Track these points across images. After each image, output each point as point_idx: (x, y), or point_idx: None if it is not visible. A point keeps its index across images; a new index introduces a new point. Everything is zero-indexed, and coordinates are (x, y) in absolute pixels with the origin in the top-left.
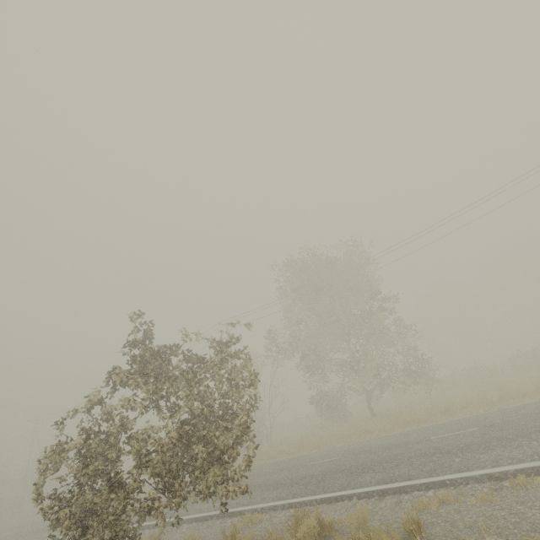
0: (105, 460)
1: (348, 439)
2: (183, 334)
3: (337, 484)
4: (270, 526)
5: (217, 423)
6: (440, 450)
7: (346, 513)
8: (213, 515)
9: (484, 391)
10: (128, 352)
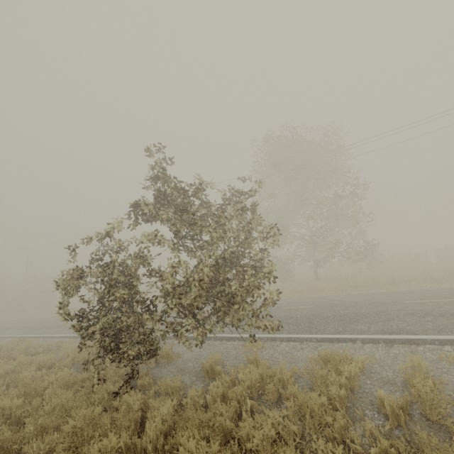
0: (131, 286)
1: (299, 293)
2: (200, 180)
3: (331, 328)
4: (277, 353)
5: (236, 268)
6: (429, 313)
7: (357, 353)
8: (210, 337)
9: (426, 272)
10: (148, 187)
